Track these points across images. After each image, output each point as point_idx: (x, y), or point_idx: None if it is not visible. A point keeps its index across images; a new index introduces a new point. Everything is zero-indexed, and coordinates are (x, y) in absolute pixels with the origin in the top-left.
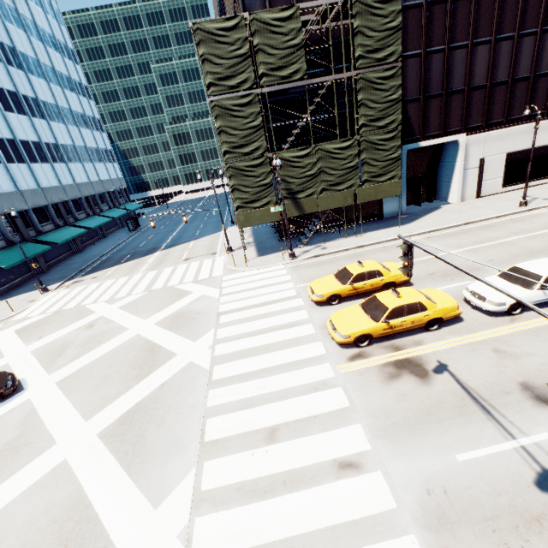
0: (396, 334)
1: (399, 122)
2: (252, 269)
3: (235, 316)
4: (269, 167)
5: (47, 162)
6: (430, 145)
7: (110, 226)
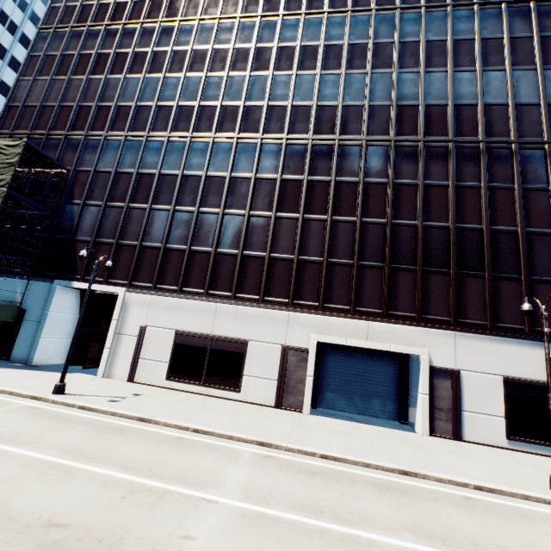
0: None
1: None
2: None
3: None
4: None
5: None
6: None
7: None
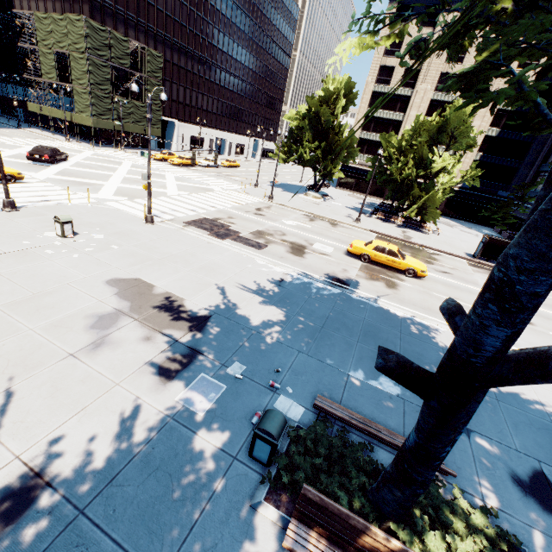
0: (186, 167)
1: (161, 105)
2: (106, 150)
3: (129, 159)
4: (111, 101)
5: None
6: (163, 120)
7: None
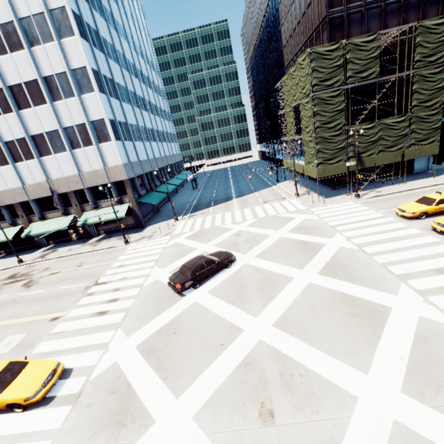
0: None
1: (442, 103)
2: (329, 204)
3: (347, 227)
4: (344, 136)
5: (155, 141)
6: None
7: (177, 186)
